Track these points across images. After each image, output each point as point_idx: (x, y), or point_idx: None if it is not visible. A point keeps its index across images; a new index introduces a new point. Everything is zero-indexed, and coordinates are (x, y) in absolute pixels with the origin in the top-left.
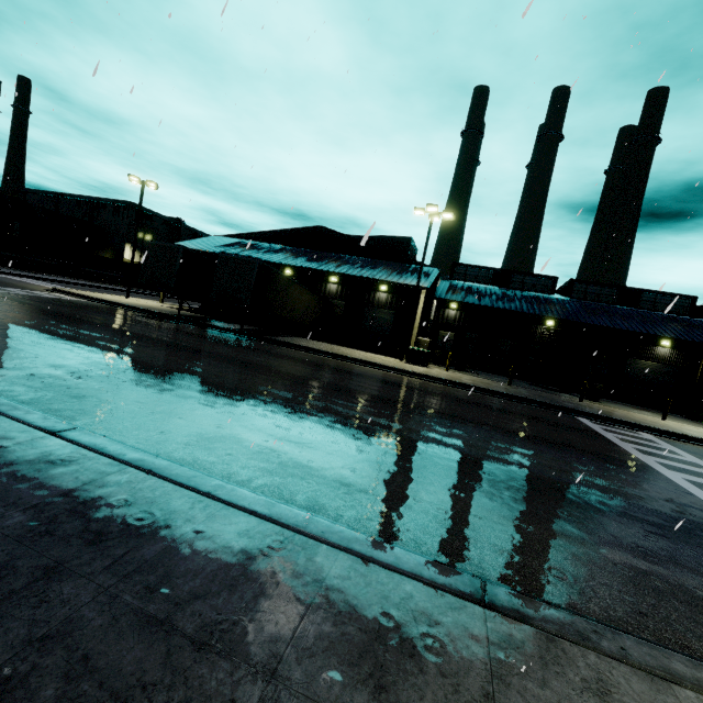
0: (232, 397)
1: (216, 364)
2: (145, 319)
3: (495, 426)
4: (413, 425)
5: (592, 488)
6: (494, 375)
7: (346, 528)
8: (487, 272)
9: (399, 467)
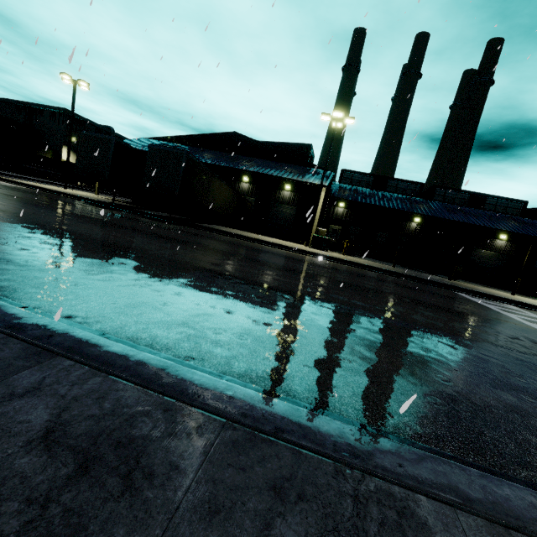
0: (177, 267)
1: (154, 240)
2: (82, 204)
3: (412, 299)
4: (351, 297)
5: (536, 356)
6: (375, 259)
7: (422, 451)
8: (368, 178)
9: (371, 340)
